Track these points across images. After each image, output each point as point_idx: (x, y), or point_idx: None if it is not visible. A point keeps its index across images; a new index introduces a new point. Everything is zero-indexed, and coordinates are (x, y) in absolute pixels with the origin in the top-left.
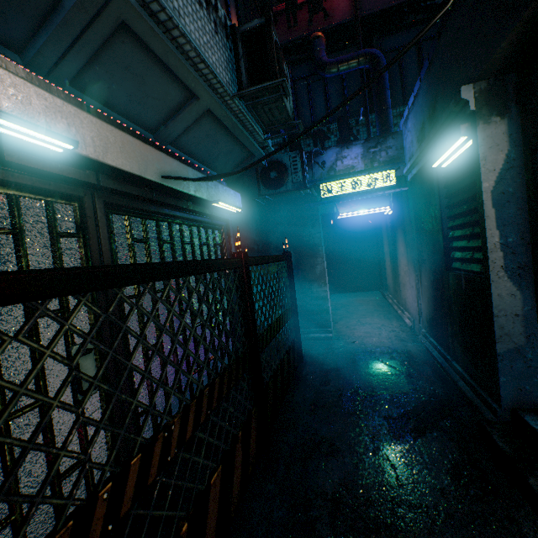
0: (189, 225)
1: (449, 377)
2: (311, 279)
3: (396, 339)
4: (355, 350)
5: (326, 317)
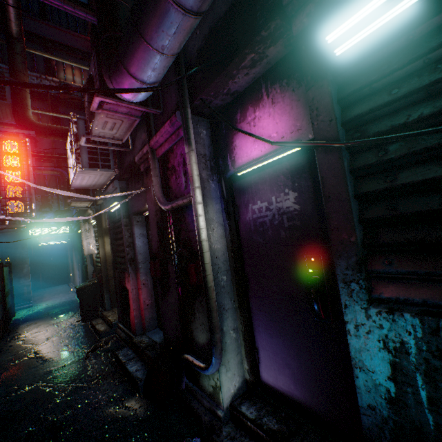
0: None
1: None
2: (20, 276)
3: (69, 298)
4: (47, 306)
5: (30, 295)
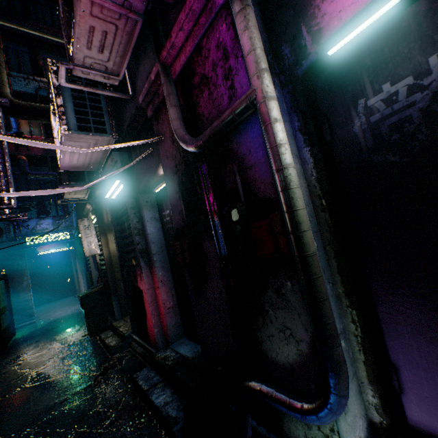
0: None
1: None
2: (20, 290)
3: (75, 310)
4: (51, 320)
5: (32, 310)
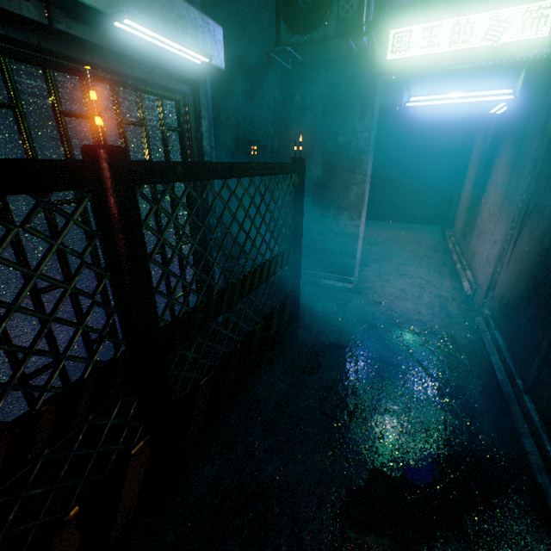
0: (80, 76)
1: (507, 415)
2: (340, 206)
3: (440, 311)
4: (375, 317)
5: (350, 262)
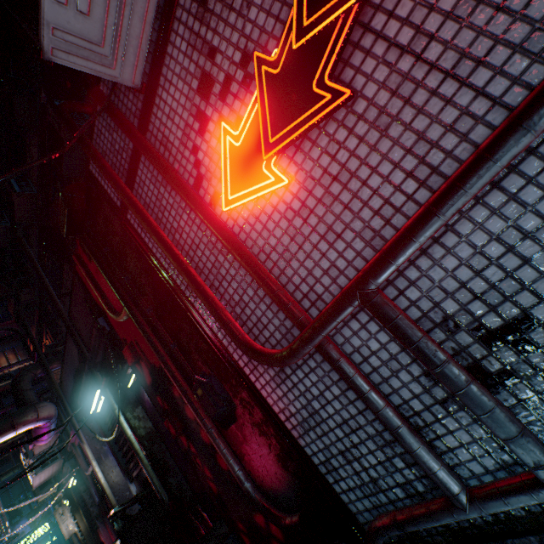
0: None
1: None
2: None
3: None
4: None
5: None
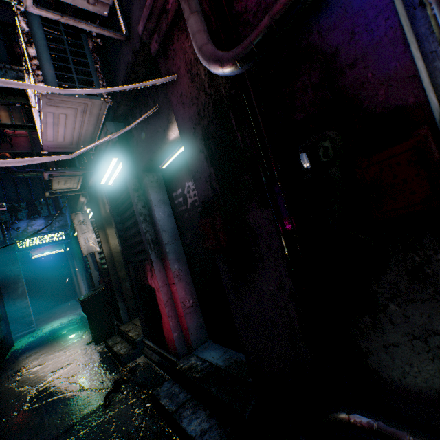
0: None
1: None
2: (15, 298)
3: (77, 315)
4: (52, 328)
5: (30, 318)
